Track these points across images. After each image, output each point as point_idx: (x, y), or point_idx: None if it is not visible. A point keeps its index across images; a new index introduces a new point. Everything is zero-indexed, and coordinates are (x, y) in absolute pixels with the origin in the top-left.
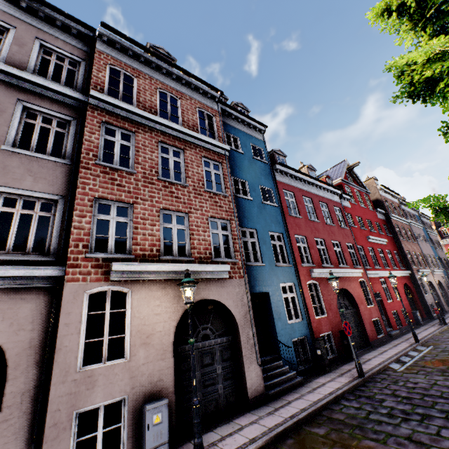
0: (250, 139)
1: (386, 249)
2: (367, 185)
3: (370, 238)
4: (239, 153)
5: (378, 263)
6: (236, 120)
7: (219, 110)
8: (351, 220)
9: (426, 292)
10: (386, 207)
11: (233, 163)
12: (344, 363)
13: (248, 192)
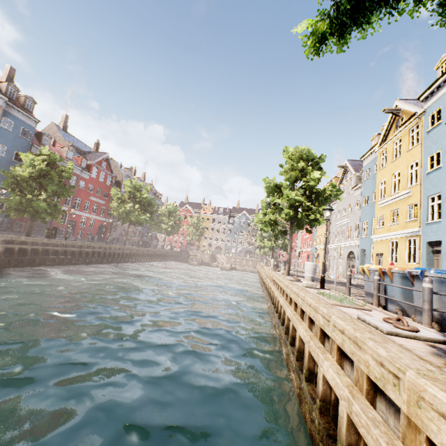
0: (23, 125)
1: (102, 206)
2: (120, 171)
3: (91, 198)
4: (10, 131)
5: (89, 210)
6: (18, 111)
7: (4, 106)
8: (84, 185)
9: (116, 232)
10: (121, 187)
11: (1, 136)
12: (22, 233)
13: (5, 153)
